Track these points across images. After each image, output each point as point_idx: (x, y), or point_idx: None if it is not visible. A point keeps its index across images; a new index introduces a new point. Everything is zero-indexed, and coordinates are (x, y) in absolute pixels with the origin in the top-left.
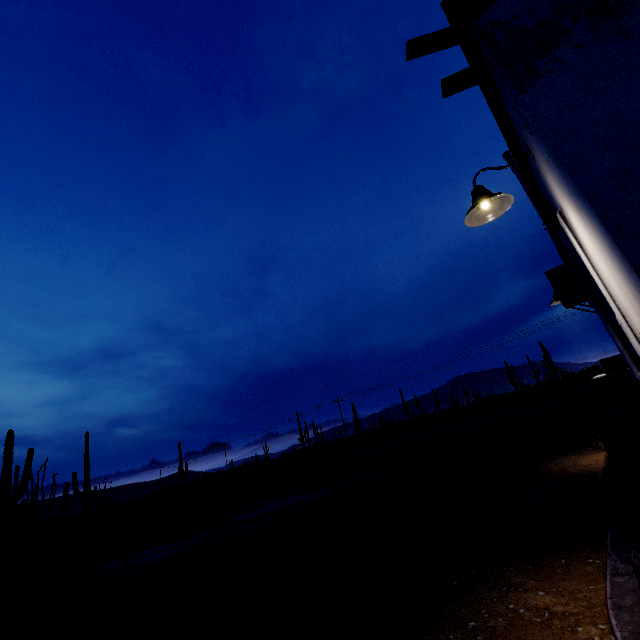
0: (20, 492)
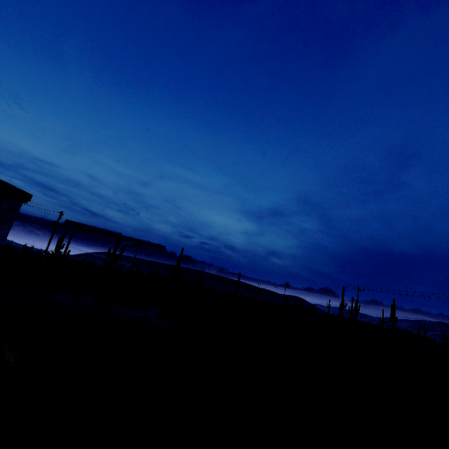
0: (117, 260)
